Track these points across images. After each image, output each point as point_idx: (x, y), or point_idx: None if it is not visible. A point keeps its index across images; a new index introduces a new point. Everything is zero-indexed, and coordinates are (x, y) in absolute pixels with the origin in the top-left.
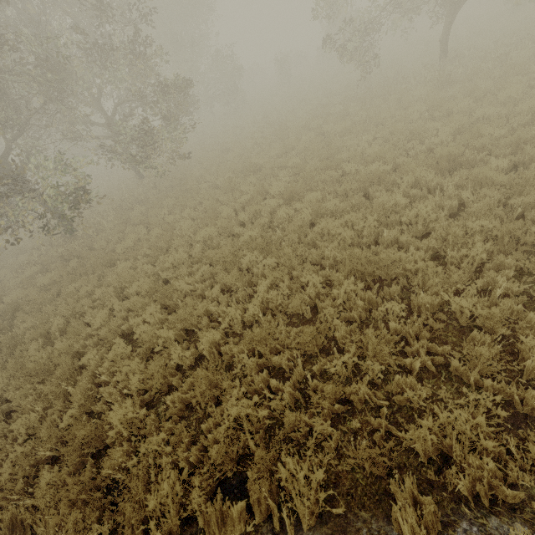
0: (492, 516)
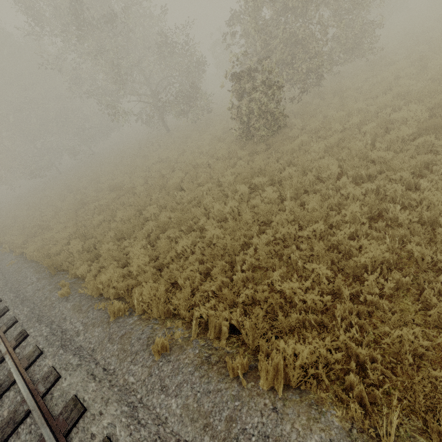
0: None
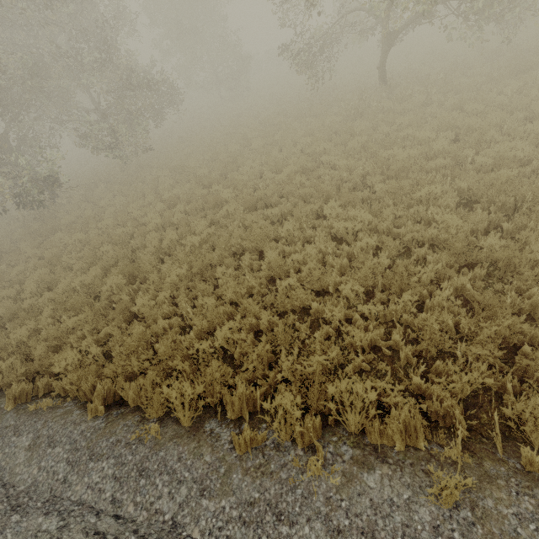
0: (61, 398)
